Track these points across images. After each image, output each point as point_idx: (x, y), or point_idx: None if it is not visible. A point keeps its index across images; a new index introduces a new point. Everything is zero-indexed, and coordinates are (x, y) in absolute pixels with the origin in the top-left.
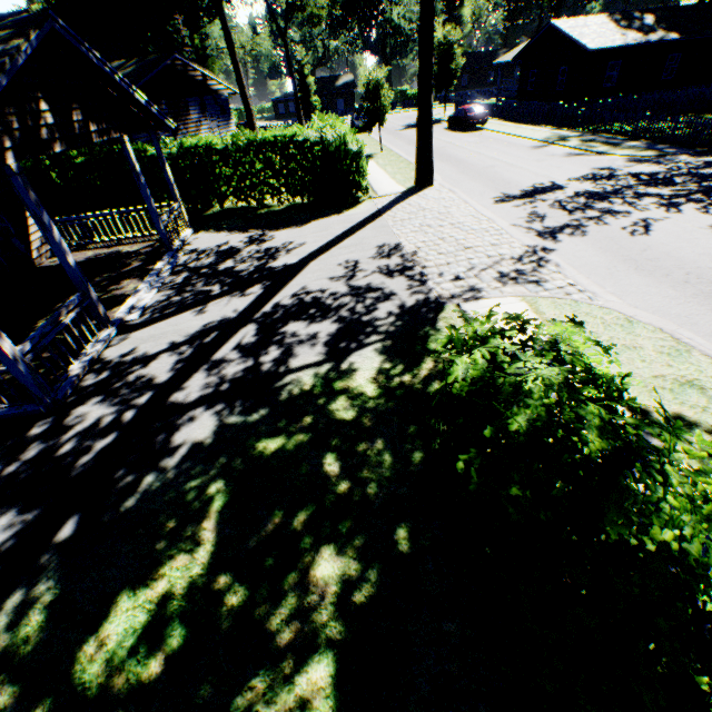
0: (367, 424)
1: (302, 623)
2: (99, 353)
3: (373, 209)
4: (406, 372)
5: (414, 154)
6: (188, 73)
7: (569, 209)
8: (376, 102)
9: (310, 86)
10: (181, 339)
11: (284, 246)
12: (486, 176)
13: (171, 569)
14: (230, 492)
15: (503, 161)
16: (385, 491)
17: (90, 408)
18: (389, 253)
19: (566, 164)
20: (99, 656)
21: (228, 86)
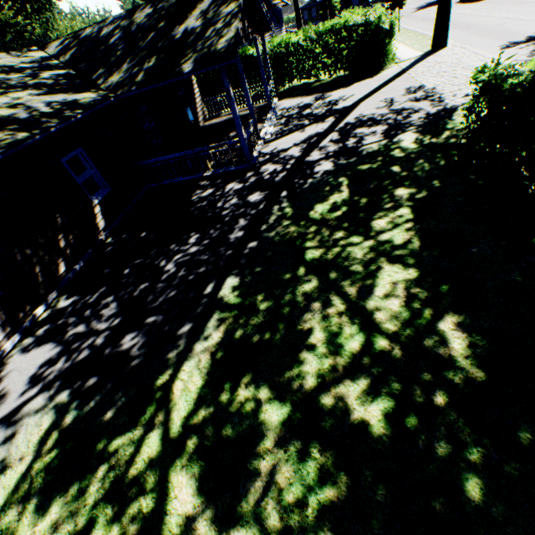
0: (412, 157)
1: (394, 203)
2: (260, 150)
3: (398, 70)
4: (433, 138)
5: (427, 28)
6: None
7: None
8: None
9: None
10: (298, 142)
11: (339, 99)
12: (495, 32)
13: (333, 198)
14: (349, 180)
15: (512, 19)
16: (425, 173)
17: (268, 167)
18: (415, 91)
19: None
20: (316, 214)
21: None
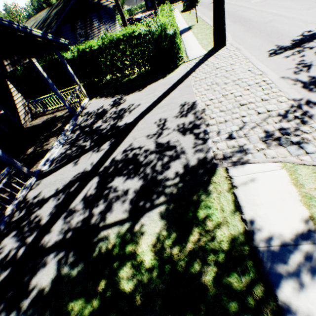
0: (138, 302)
1: None
2: (24, 196)
3: (184, 72)
4: (176, 242)
5: None
6: None
7: None
8: None
9: None
10: (61, 187)
11: (128, 107)
12: (265, 31)
13: None
14: None
15: (279, 15)
16: None
17: (9, 241)
18: (187, 111)
19: None
20: None
21: (111, 1)
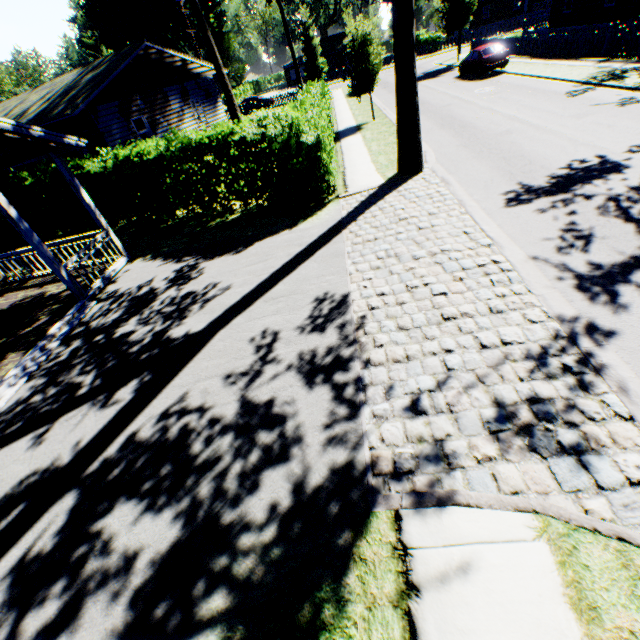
0: None
1: None
2: None
3: (334, 218)
4: None
5: None
6: (164, 61)
7: (636, 217)
8: (363, 62)
9: (316, 48)
10: None
11: (204, 291)
12: (498, 150)
13: None
14: None
15: (525, 122)
16: None
17: None
18: (327, 317)
19: (624, 118)
20: None
21: (211, 66)
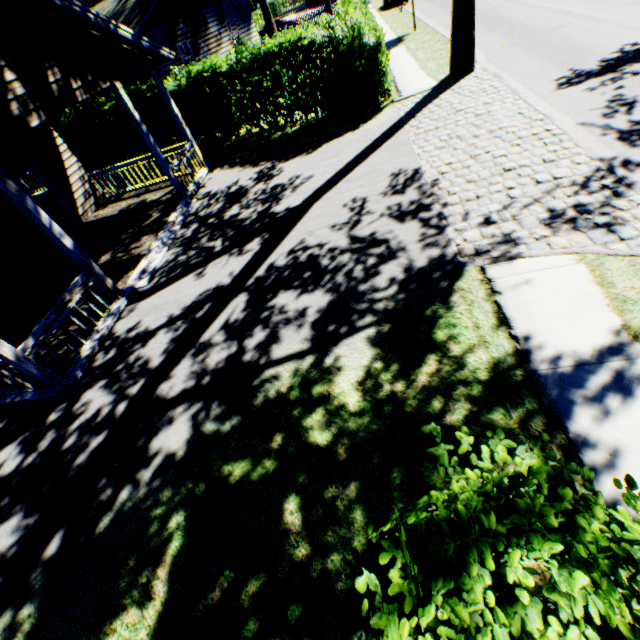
0: (342, 456)
1: None
2: (109, 328)
3: (393, 119)
4: (400, 376)
5: None
6: None
7: None
8: None
9: None
10: (178, 312)
11: (290, 182)
12: (550, 44)
13: (122, 624)
14: (188, 530)
15: (578, 15)
16: (348, 571)
17: (94, 395)
18: (404, 184)
19: None
20: None
21: None
